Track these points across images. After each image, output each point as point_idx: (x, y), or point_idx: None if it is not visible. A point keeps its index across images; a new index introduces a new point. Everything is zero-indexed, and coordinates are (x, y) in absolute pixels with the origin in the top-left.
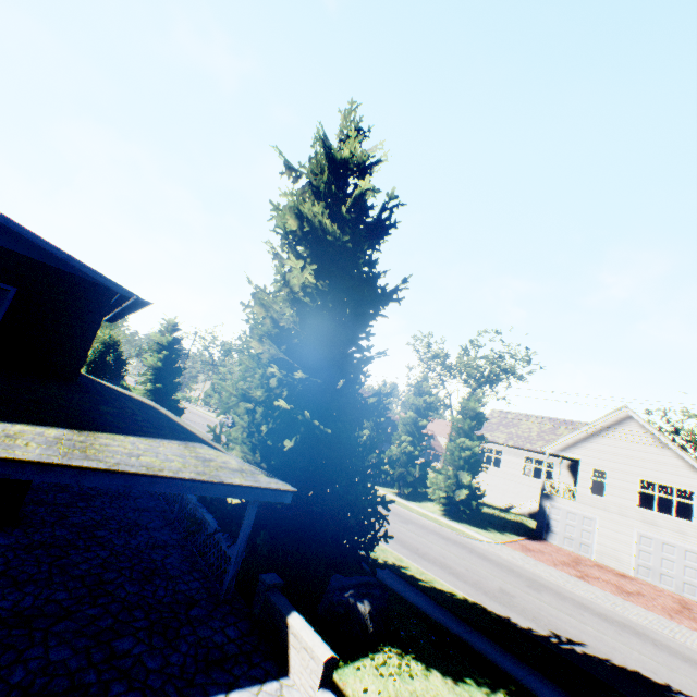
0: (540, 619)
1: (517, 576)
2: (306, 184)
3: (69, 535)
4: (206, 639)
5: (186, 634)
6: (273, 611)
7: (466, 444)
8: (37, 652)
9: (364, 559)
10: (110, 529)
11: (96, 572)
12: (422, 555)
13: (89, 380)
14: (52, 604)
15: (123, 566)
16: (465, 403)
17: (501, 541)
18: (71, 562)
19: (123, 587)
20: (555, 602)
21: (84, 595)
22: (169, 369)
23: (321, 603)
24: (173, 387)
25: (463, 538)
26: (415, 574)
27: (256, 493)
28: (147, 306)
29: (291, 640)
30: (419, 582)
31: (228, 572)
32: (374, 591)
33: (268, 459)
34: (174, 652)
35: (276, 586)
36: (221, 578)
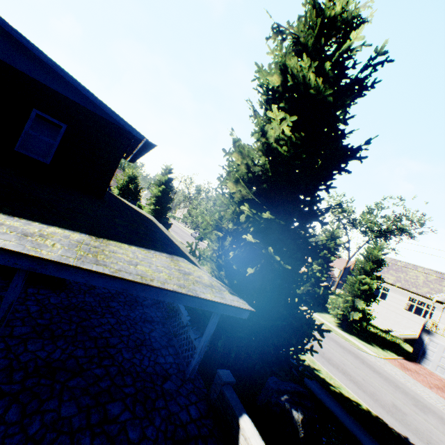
0: (433, 444)
1: (403, 393)
2: (289, 46)
3: (93, 302)
4: (174, 415)
5: (160, 407)
6: (227, 405)
7: (365, 281)
8: (53, 405)
9: (294, 367)
10: (119, 302)
11: (105, 336)
12: (327, 360)
13: (115, 199)
14: (72, 360)
15: (123, 334)
16: (370, 250)
17: (383, 357)
18: (91, 324)
19: (121, 352)
20: (441, 427)
21: (94, 355)
22: (164, 198)
23: (260, 398)
24: (166, 209)
25: (354, 349)
26: (326, 378)
27: (221, 308)
28: (153, 148)
29: (241, 441)
30: (330, 386)
31: (193, 358)
32: (306, 403)
33: (230, 276)
34: (150, 425)
35: (229, 383)
36: (188, 360)
